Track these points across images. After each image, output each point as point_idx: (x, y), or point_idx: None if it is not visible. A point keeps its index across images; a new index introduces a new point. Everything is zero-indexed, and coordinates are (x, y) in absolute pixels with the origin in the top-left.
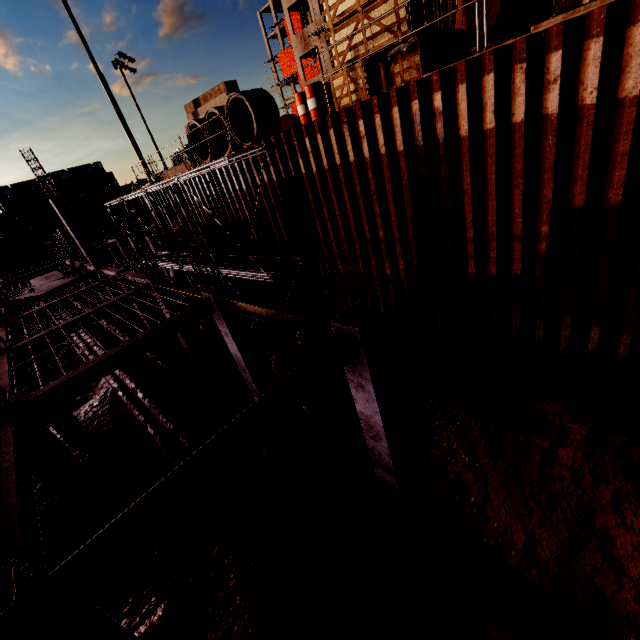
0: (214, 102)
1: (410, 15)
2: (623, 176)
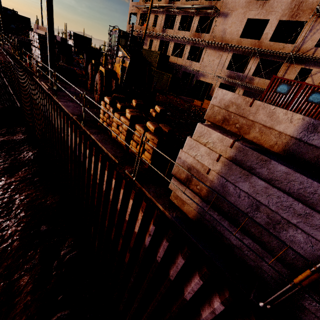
0: (41, 32)
1: (41, 58)
2: (43, 125)
